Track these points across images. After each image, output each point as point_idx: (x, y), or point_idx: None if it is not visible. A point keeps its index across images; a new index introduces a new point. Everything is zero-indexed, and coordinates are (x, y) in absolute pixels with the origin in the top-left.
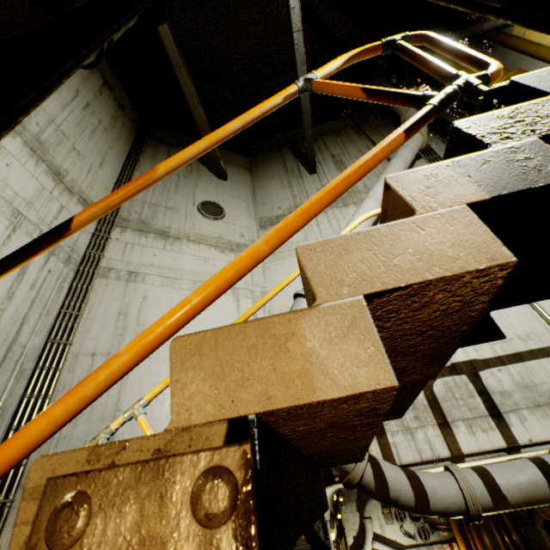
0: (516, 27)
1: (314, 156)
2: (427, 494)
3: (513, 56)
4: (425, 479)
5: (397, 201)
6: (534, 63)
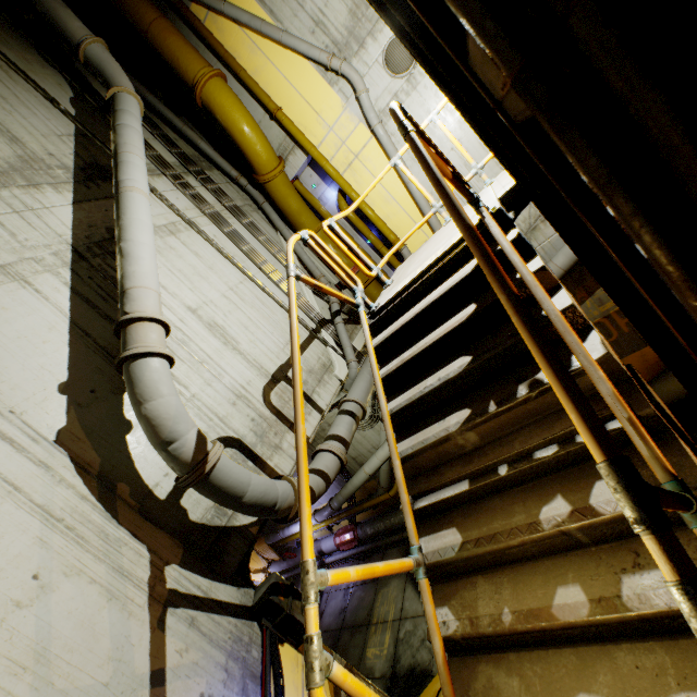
0: (194, 6)
1: None
2: (328, 474)
3: (194, 40)
4: (320, 466)
5: (549, 277)
6: (219, 65)
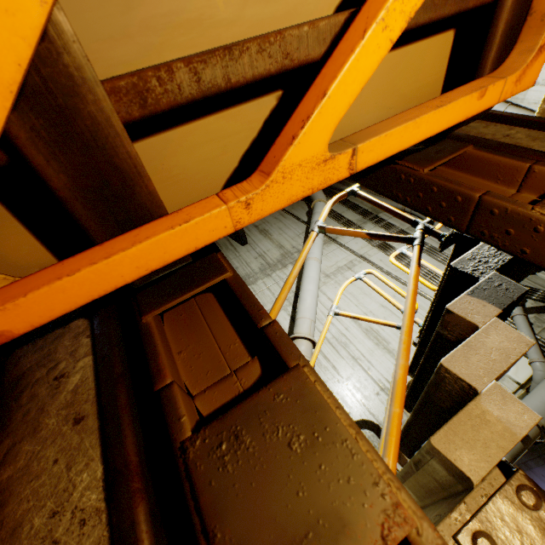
0: None
1: (243, 231)
2: None
3: None
4: None
5: (460, 319)
6: None
